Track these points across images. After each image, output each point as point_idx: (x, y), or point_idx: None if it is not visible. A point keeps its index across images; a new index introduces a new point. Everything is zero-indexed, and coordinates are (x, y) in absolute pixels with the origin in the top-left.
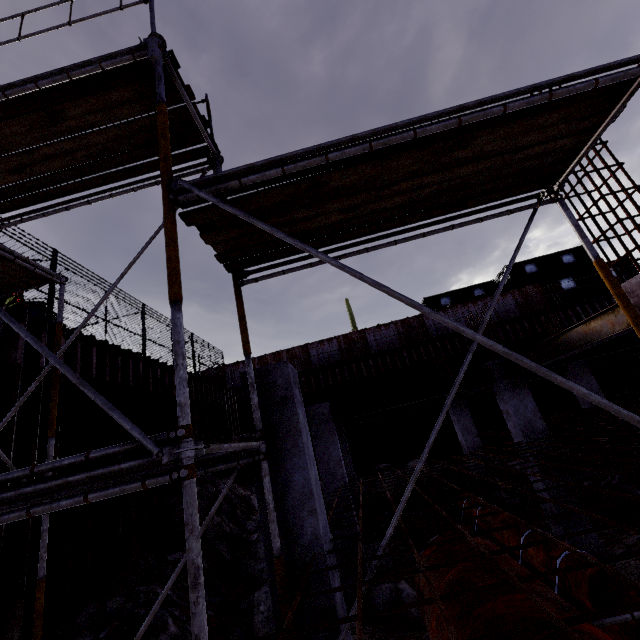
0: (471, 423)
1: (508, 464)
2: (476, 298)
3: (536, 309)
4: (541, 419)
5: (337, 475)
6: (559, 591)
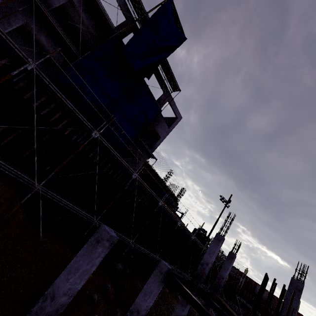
0: None
1: None
2: None
3: None
4: None
5: None
6: None
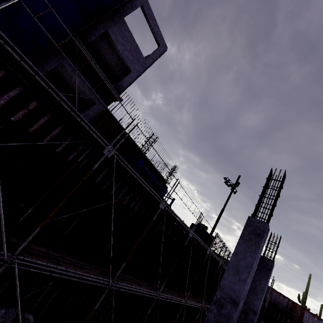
0: None
1: None
2: None
3: None
4: None
5: None
6: None
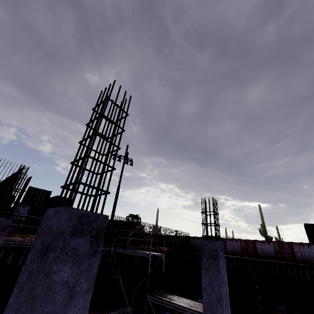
0: None
1: None
2: None
3: None
4: None
5: None
6: None
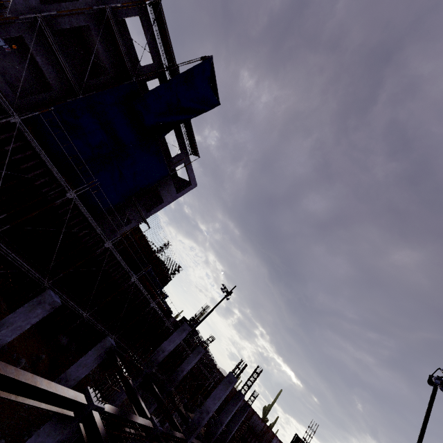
0: None
1: None
2: None
3: None
4: None
5: None
6: None
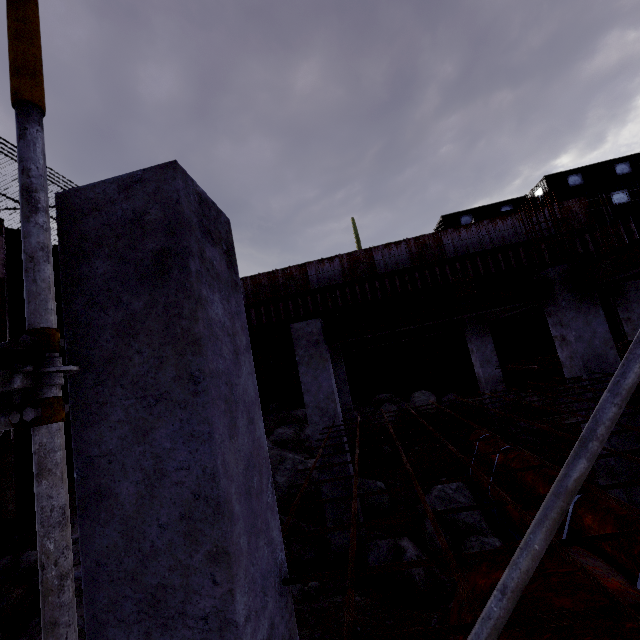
0: (493, 353)
1: (525, 399)
2: (506, 213)
3: (576, 228)
4: (613, 348)
5: (328, 411)
6: (636, 583)
